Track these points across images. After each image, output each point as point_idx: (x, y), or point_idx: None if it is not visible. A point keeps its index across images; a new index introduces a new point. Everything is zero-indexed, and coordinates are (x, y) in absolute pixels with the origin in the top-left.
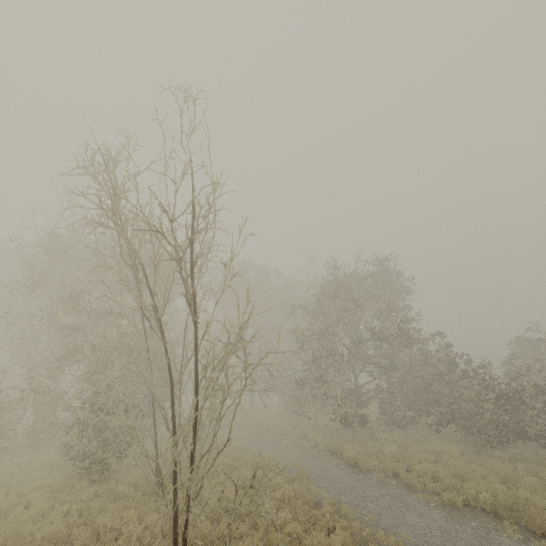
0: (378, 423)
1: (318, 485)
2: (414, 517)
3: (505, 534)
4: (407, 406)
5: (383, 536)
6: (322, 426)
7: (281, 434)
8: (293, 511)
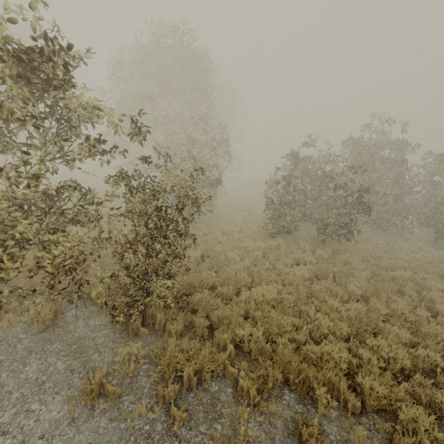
0: None
1: None
2: None
3: None
4: None
5: None
6: None
7: None
8: None
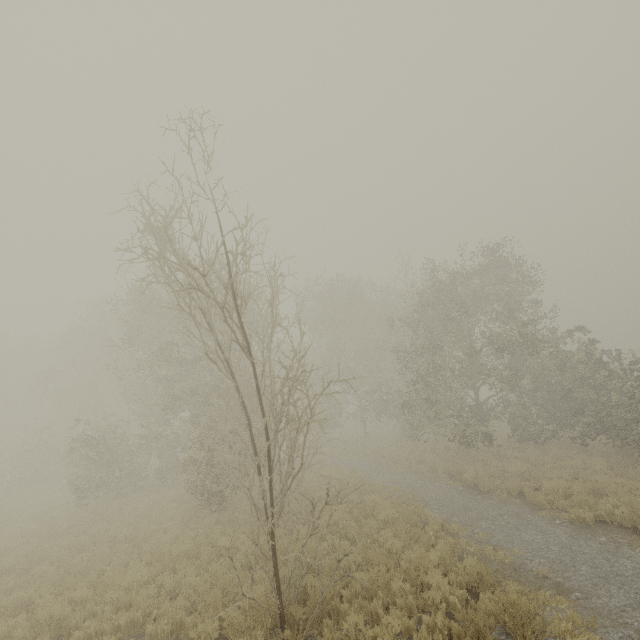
0: (510, 441)
1: (430, 507)
2: (532, 534)
3: (639, 548)
4: (544, 419)
5: (490, 551)
6: (443, 449)
7: (398, 460)
8: (394, 530)
